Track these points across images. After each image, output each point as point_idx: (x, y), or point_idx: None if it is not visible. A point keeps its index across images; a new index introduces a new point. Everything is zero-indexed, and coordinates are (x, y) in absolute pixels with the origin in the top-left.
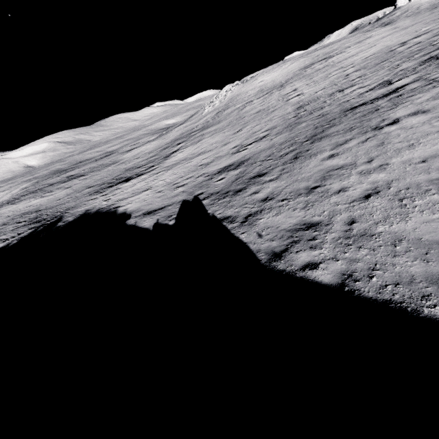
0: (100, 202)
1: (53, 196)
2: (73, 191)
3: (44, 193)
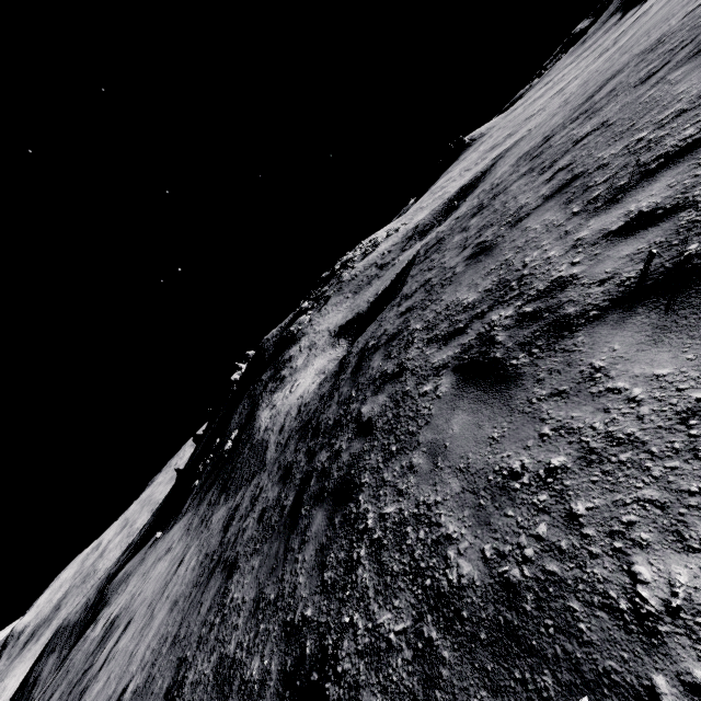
0: None
1: None
2: None
3: None
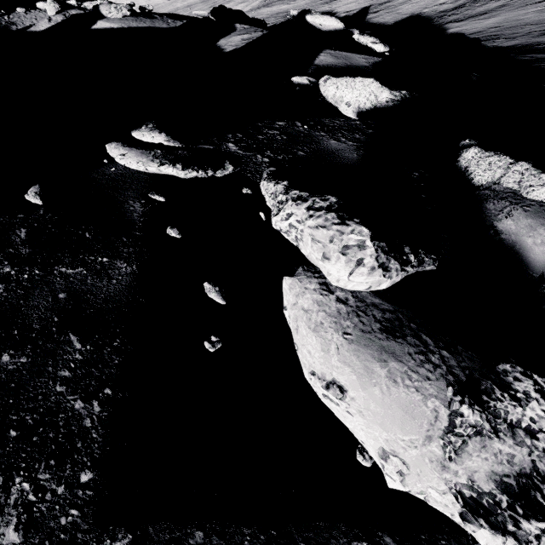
0: (326, 8)
1: (296, 4)
2: (310, 2)
3: (290, 2)
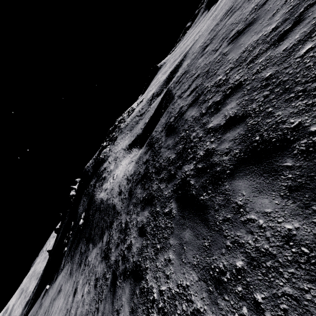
0: None
1: None
2: None
3: None
